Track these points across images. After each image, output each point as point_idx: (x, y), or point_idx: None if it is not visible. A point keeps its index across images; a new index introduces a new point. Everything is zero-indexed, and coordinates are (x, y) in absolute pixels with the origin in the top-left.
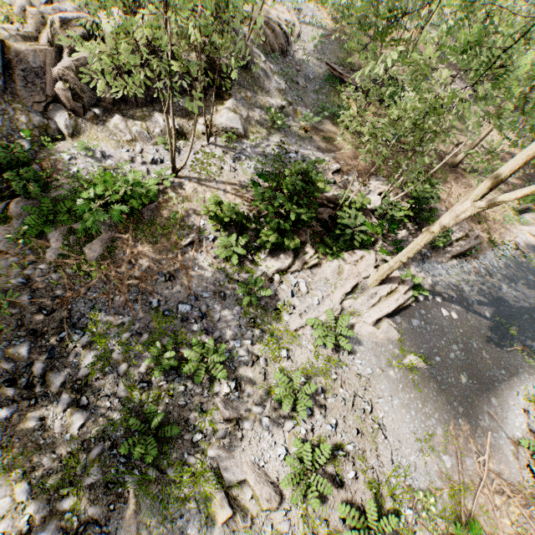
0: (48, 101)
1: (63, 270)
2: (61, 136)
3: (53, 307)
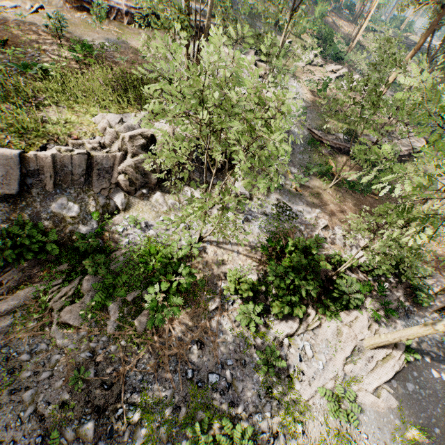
0: (110, 186)
1: (119, 341)
2: (116, 210)
3: (111, 380)
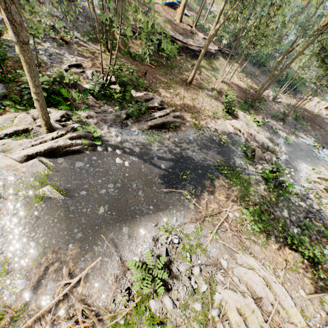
0: None
1: None
2: None
3: None
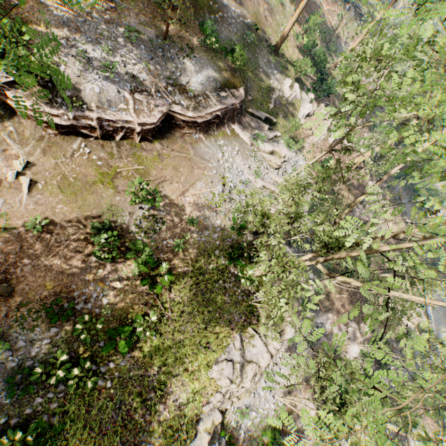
0: None
1: None
2: (225, 409)
3: None
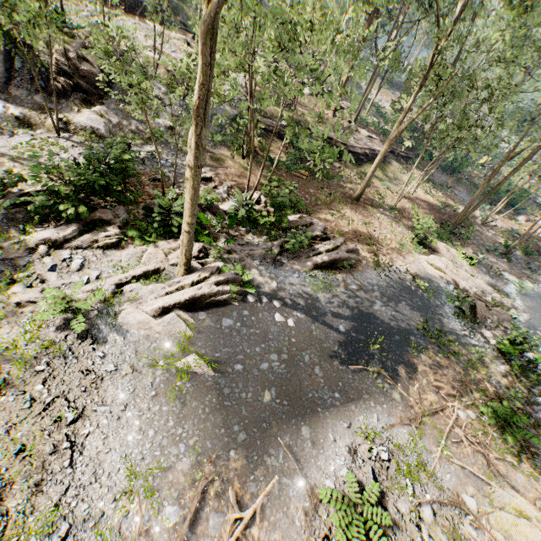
0: None
1: None
2: None
3: None
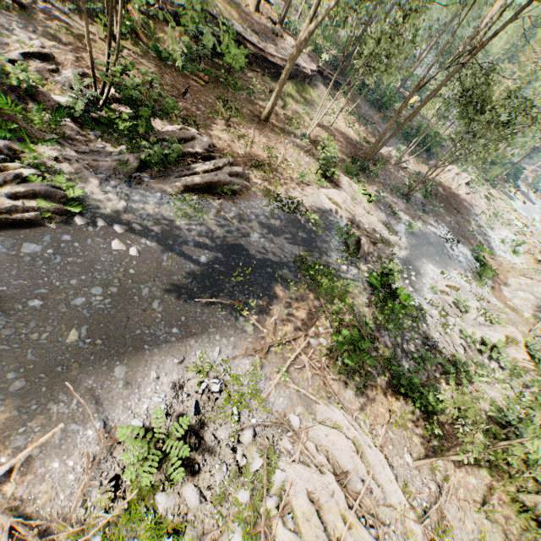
0: None
1: None
2: None
3: None
